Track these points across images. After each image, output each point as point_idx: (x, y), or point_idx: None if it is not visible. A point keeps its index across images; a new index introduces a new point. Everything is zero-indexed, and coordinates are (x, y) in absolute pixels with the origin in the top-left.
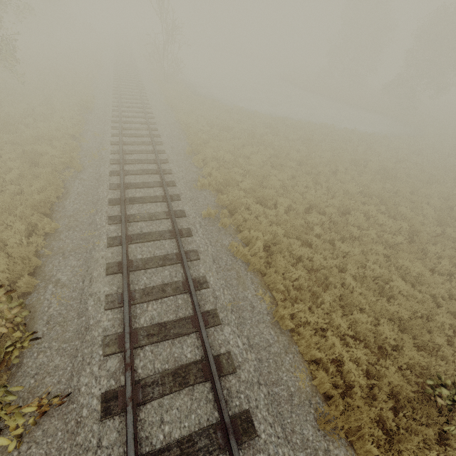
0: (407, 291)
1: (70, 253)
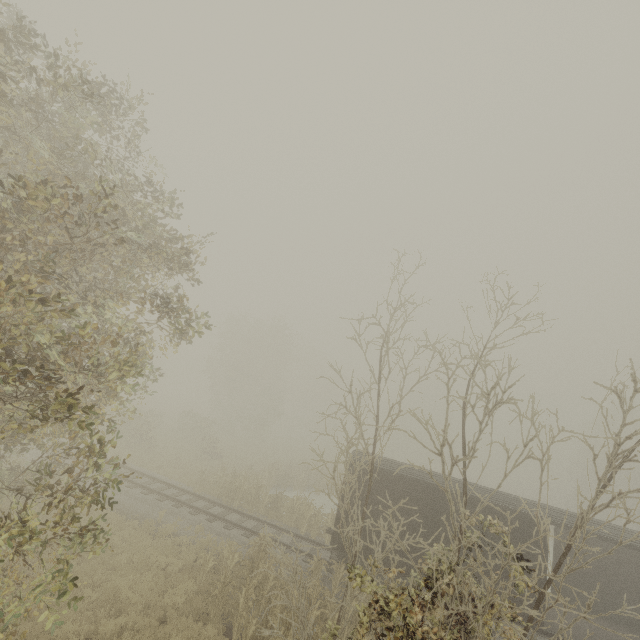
0: None
1: None
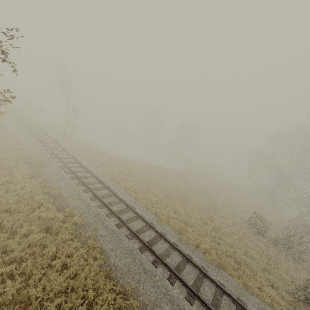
0: (255, 254)
1: (158, 301)
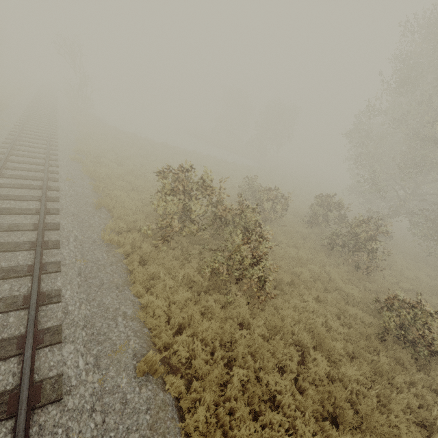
0: None
1: None
